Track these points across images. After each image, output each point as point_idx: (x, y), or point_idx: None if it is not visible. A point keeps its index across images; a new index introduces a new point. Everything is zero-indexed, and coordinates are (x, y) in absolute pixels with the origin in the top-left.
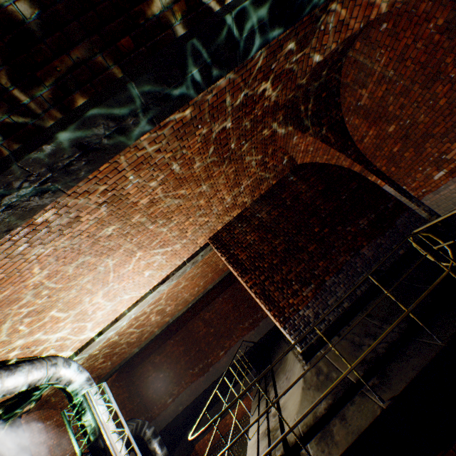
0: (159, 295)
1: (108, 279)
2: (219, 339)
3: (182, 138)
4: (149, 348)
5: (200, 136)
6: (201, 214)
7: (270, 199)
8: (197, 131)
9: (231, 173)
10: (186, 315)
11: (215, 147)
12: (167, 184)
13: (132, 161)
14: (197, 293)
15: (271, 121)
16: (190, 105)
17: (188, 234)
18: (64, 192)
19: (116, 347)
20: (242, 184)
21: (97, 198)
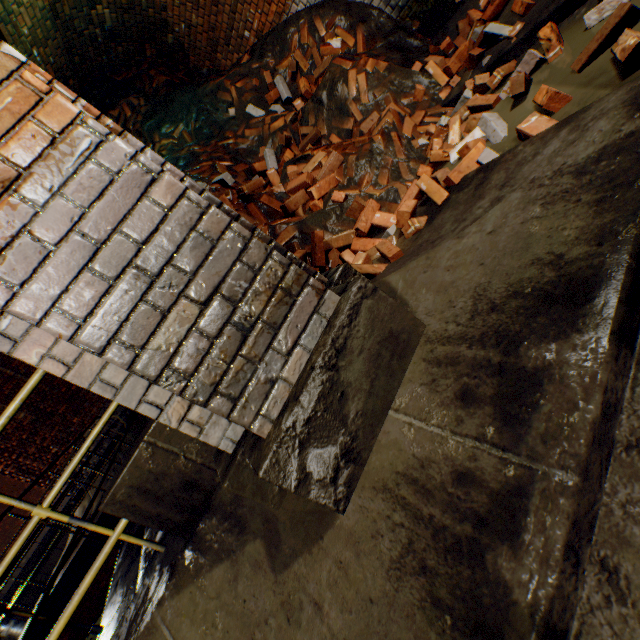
0: None
1: None
2: None
3: None
4: None
5: None
6: None
7: None
8: None
9: None
10: None
11: None
12: None
13: None
14: None
15: None
16: None
17: None
18: None
19: None
20: None
21: None
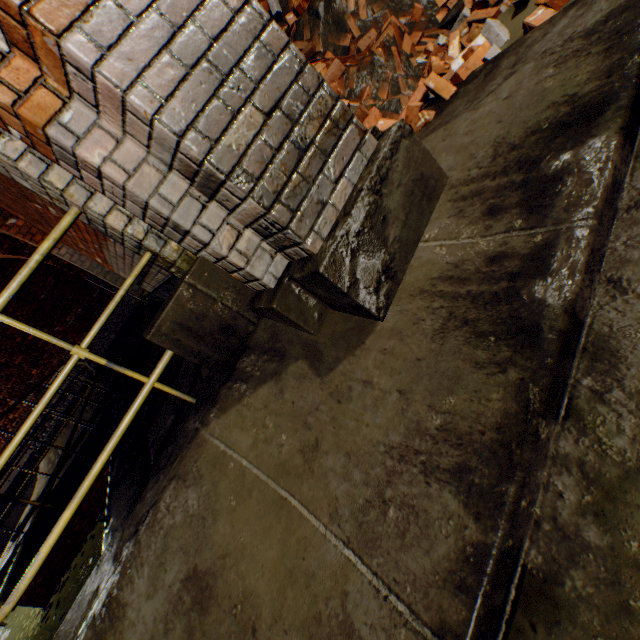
0: None
1: None
2: None
3: None
4: None
5: None
6: None
7: None
8: None
9: None
10: None
11: None
12: None
13: None
14: None
15: None
16: None
17: None
18: None
19: None
20: None
21: None
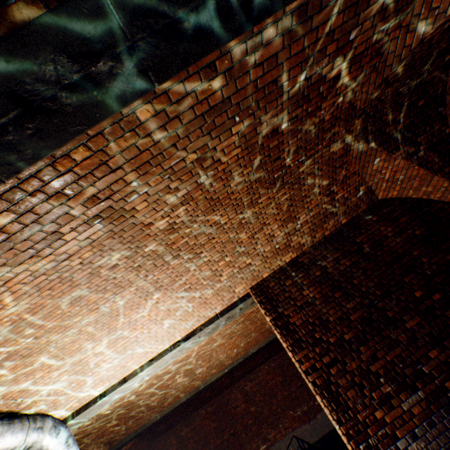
0: (187, 352)
1: (116, 325)
2: (261, 424)
3: (209, 133)
4: (176, 414)
5: (239, 136)
6: (242, 253)
7: (338, 243)
8: (234, 126)
9: (284, 201)
10: (222, 380)
11: (261, 159)
12: (193, 204)
13: (132, 156)
14: (235, 355)
15: (342, 133)
16: (219, 72)
17: (223, 278)
18: (2, 180)
19: (133, 409)
20: (299, 218)
21: (83, 207)
